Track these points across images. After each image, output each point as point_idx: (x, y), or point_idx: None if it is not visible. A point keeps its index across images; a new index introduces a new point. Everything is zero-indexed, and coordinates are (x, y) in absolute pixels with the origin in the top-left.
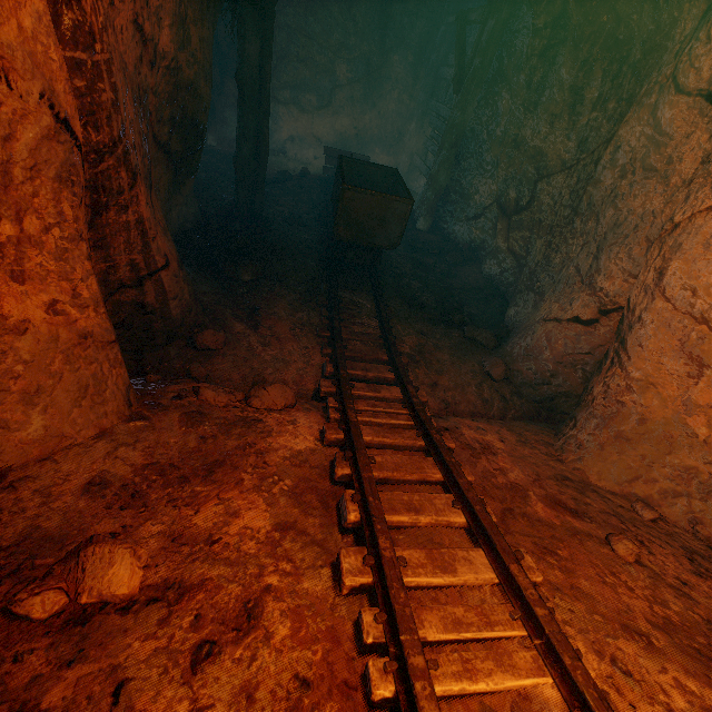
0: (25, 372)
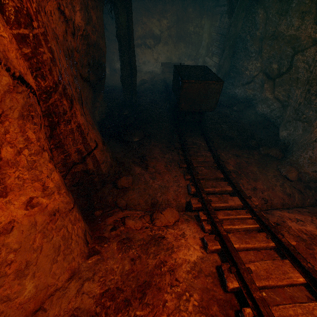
0: (15, 257)
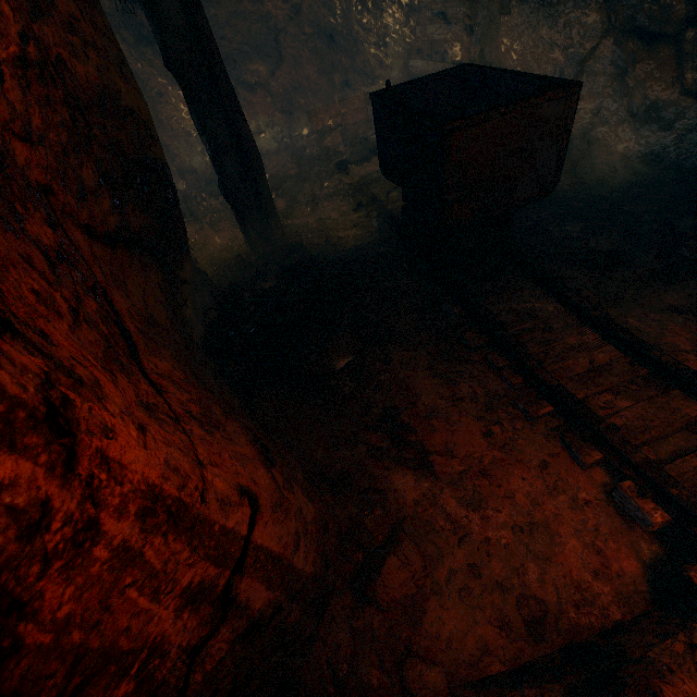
0: None
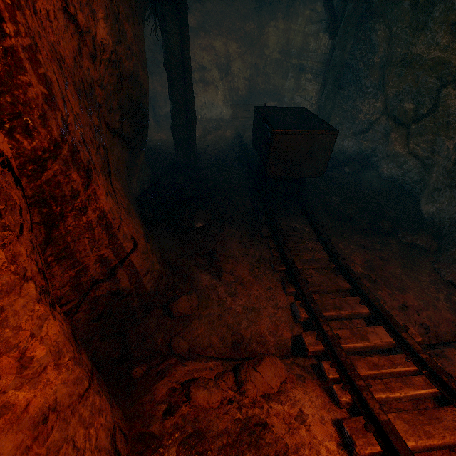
0: None
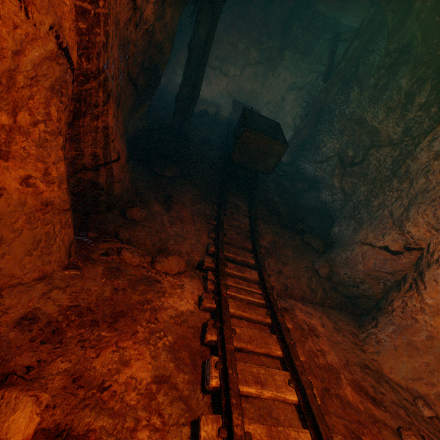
0: None
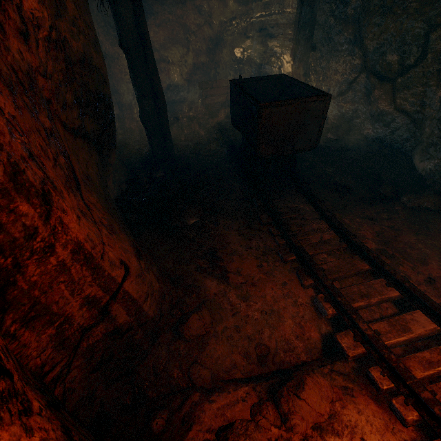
0: None
